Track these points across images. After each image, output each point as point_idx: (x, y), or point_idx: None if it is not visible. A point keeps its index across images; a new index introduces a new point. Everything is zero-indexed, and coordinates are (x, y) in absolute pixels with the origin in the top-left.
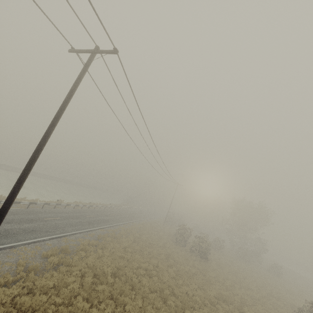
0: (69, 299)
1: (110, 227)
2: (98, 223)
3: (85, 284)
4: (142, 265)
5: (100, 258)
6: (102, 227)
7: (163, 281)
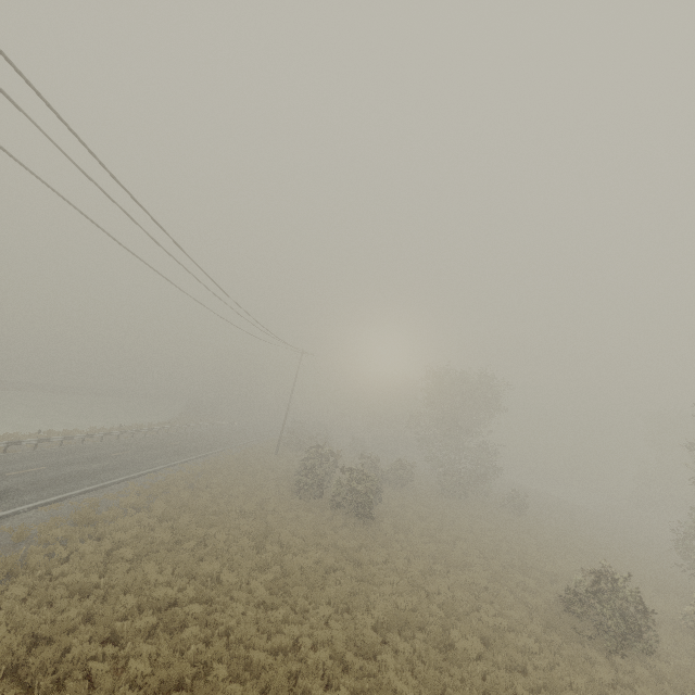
0: None
1: (93, 492)
2: (47, 487)
3: None
4: (154, 596)
5: None
6: (59, 498)
7: (224, 629)
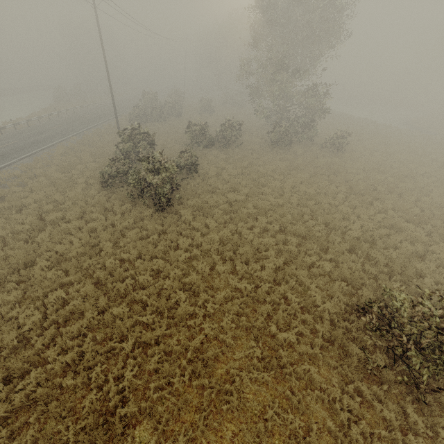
0: None
1: None
2: None
3: None
4: None
5: None
6: None
7: None
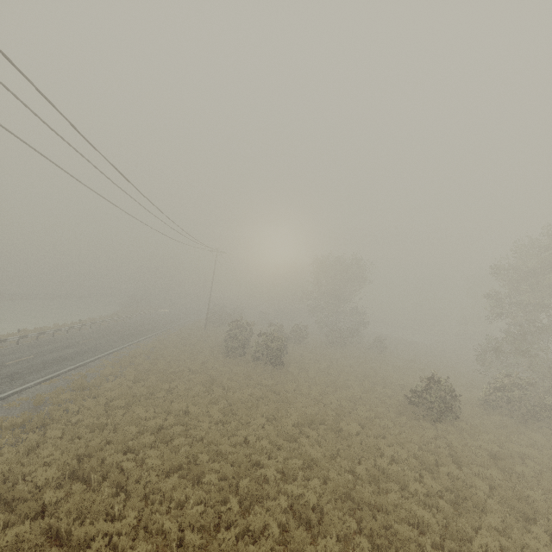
0: None
1: (77, 369)
2: (42, 369)
3: None
4: (148, 425)
5: (34, 451)
6: (54, 375)
7: (198, 438)
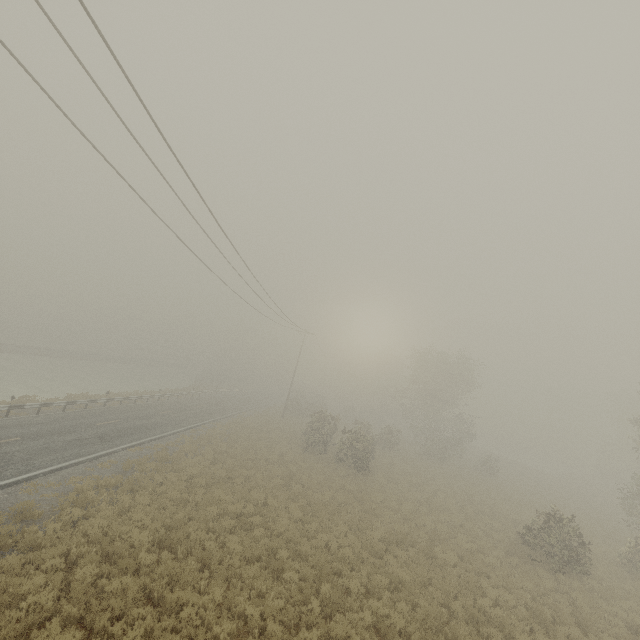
0: (24, 634)
1: (158, 440)
2: (127, 435)
3: (76, 586)
4: (228, 509)
5: (125, 513)
6: (138, 443)
7: (277, 533)
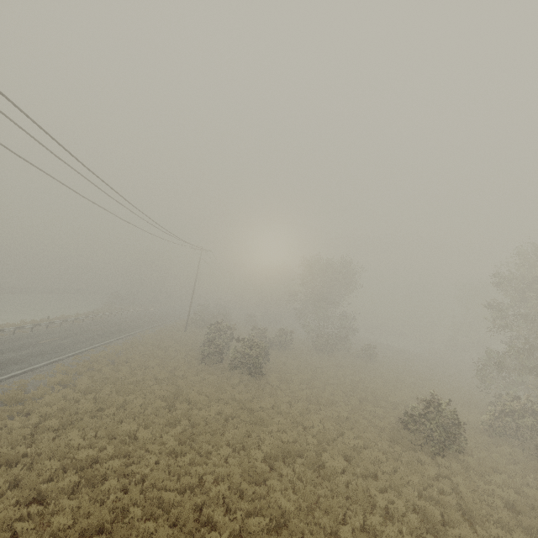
0: None
1: (22, 375)
2: None
3: None
4: (77, 457)
5: None
6: None
7: (140, 477)
